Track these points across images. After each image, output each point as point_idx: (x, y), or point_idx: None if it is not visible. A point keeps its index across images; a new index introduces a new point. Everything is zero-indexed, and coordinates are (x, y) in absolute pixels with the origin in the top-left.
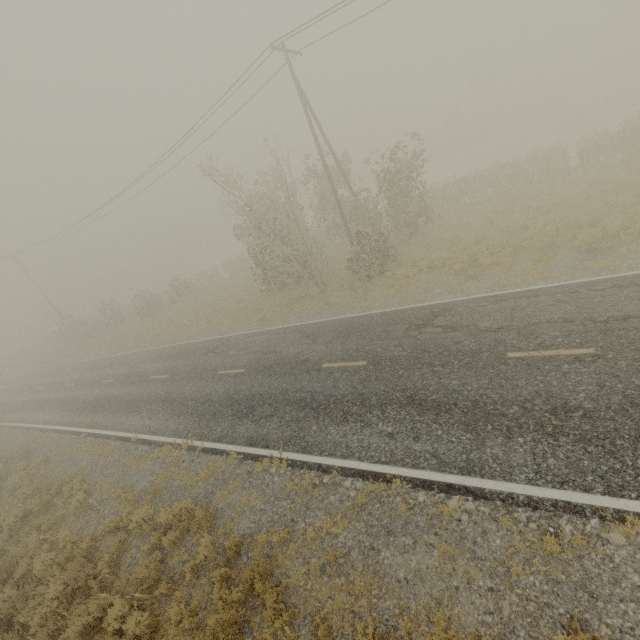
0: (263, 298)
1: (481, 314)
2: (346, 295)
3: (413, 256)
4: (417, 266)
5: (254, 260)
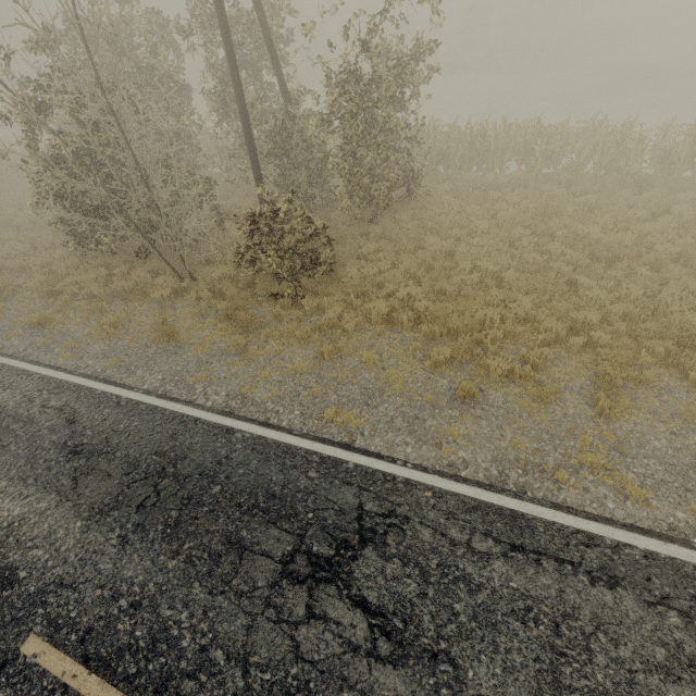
0: (74, 262)
1: (474, 603)
2: (216, 328)
3: (365, 273)
4: (366, 306)
5: (37, 182)
